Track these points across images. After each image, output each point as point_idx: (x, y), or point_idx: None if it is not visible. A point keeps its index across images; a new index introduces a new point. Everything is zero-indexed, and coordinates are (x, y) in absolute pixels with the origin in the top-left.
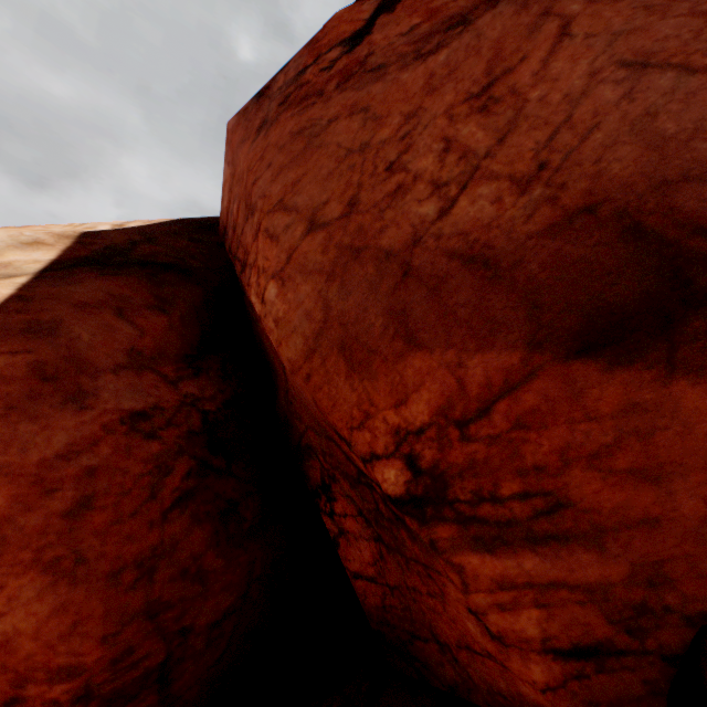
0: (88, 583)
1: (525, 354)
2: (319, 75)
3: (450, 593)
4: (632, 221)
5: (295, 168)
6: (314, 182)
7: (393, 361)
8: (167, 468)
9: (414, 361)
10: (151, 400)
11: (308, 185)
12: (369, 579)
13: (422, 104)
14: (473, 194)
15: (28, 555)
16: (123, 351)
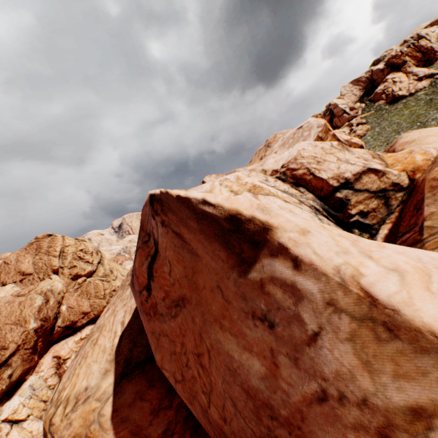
0: None
1: None
2: (146, 303)
3: None
4: None
5: (159, 352)
6: (167, 361)
7: None
8: None
9: None
10: (166, 421)
11: (166, 361)
12: None
13: (183, 340)
14: (213, 408)
15: None
16: (149, 415)
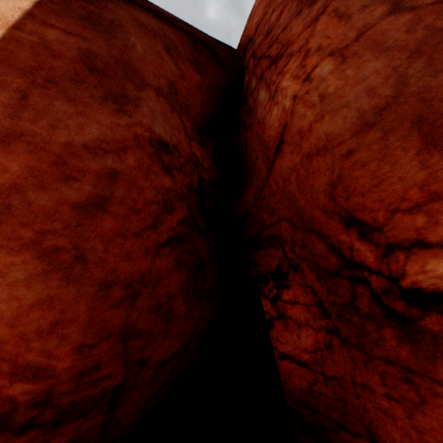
0: (81, 285)
1: None
2: None
3: (442, 406)
4: None
5: None
6: None
7: None
8: (170, 207)
9: None
10: (174, 139)
11: None
12: (300, 363)
13: None
14: None
15: (27, 233)
16: (166, 80)
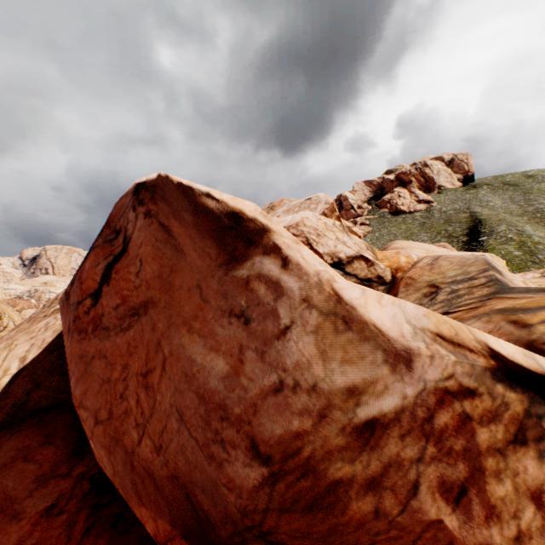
0: None
1: (171, 527)
2: (85, 316)
3: None
4: (188, 491)
5: (83, 383)
6: (93, 395)
7: (138, 505)
8: (74, 522)
9: (144, 509)
10: (56, 494)
11: (91, 395)
12: None
13: (128, 361)
14: (146, 441)
15: None
16: (32, 482)
